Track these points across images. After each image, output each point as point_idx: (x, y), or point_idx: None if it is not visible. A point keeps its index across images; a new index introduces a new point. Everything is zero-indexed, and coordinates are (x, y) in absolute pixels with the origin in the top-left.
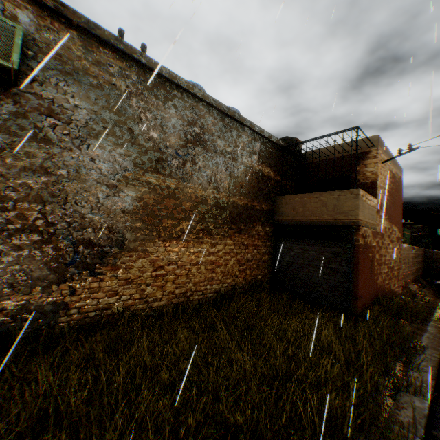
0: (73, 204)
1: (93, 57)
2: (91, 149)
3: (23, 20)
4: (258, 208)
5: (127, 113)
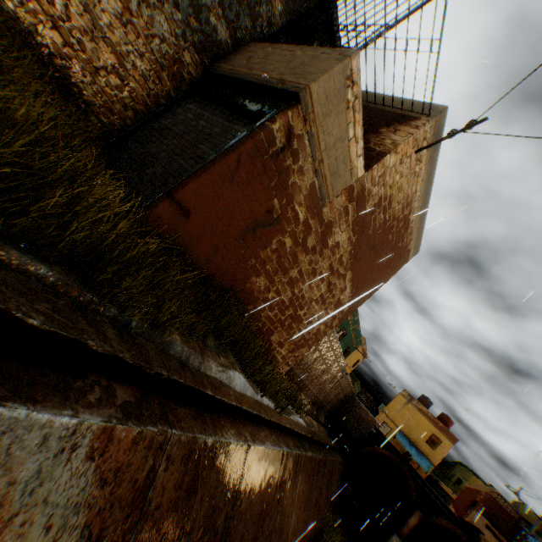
0: None
1: None
2: None
3: None
4: None
5: None
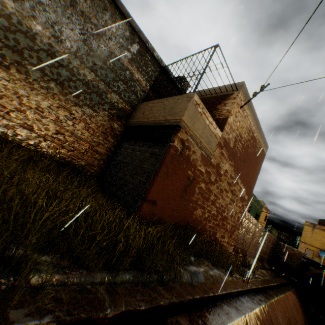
0: None
1: None
2: None
3: None
4: (110, 98)
5: None
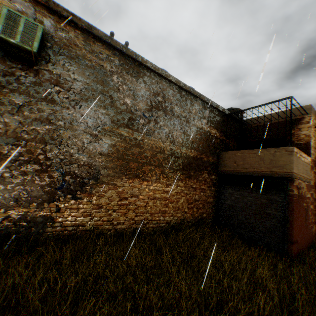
0: (66, 146)
1: (90, 48)
2: (82, 108)
3: (47, 25)
4: (205, 160)
5: (109, 85)
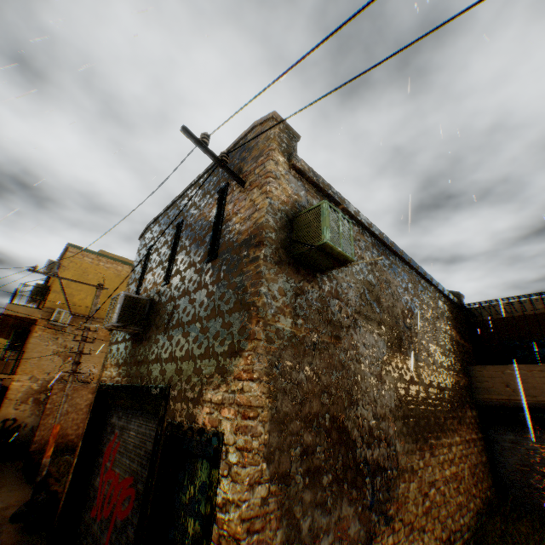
0: (361, 407)
1: None
2: (361, 332)
3: None
4: (461, 384)
5: (373, 286)
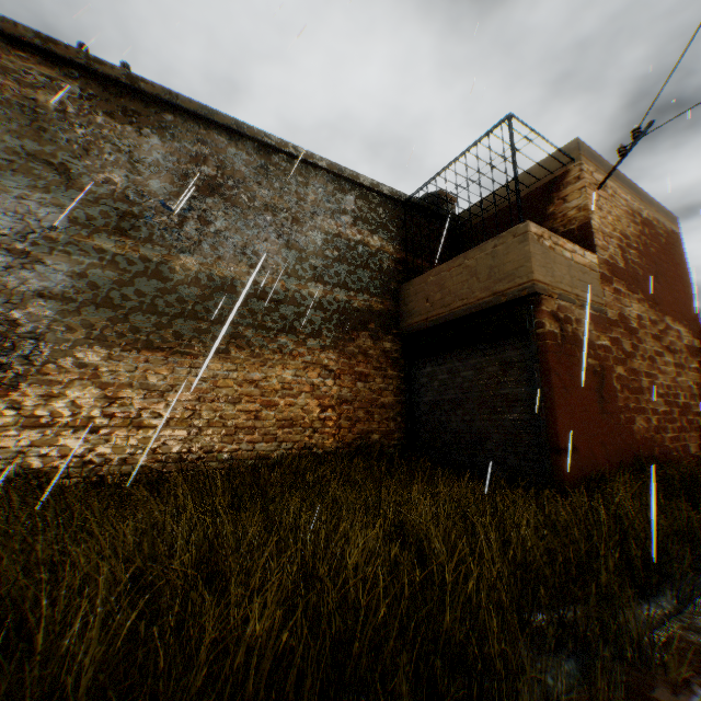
0: None
1: None
2: None
3: None
4: (359, 306)
5: (60, 142)
